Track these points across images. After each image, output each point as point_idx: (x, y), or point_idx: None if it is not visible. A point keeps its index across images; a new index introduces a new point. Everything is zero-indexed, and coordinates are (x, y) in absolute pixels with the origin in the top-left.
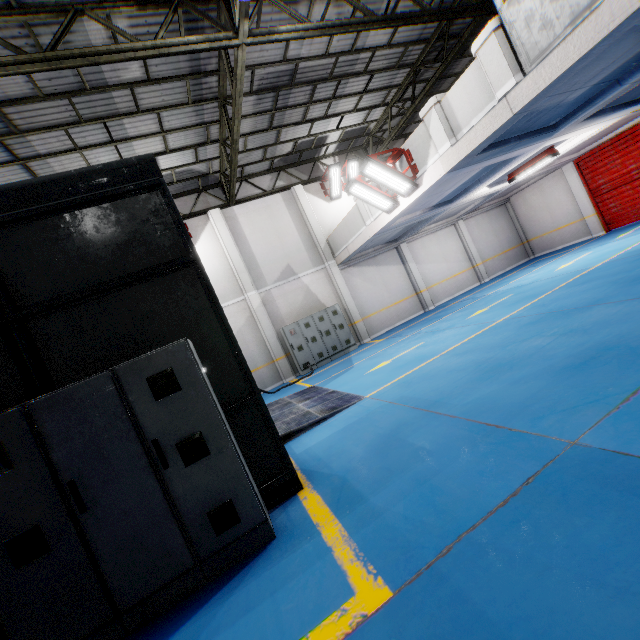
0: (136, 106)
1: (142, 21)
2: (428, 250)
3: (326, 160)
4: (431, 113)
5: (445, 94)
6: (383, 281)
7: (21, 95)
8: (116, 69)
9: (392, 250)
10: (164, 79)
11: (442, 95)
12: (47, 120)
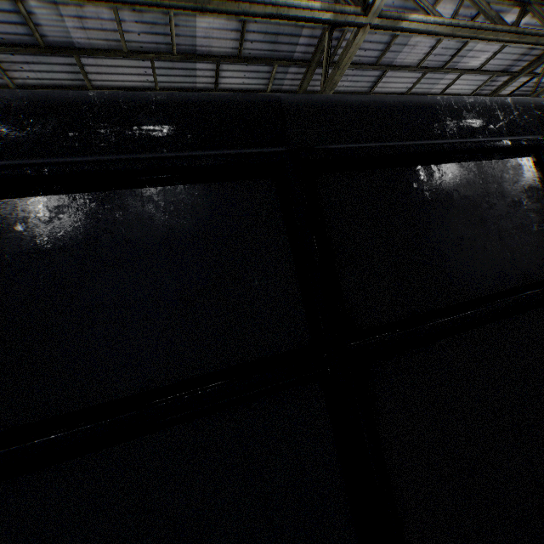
0: (445, 89)
1: (533, 21)
2: None
3: None
4: None
5: None
6: None
7: (407, 63)
8: (473, 56)
9: None
10: (485, 71)
11: None
12: (392, 87)
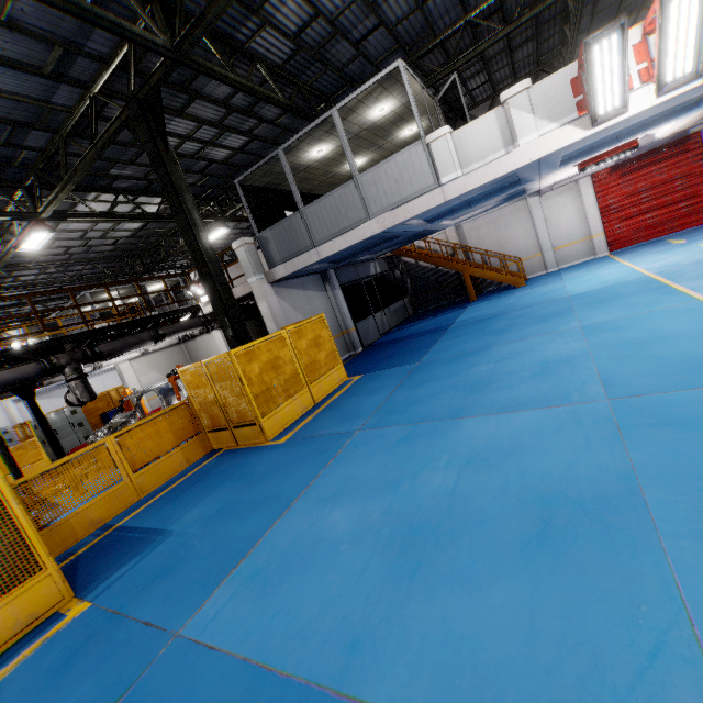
0: None
1: None
2: (94, 386)
3: (13, 331)
4: None
5: None
6: (54, 408)
7: None
8: None
9: (64, 388)
10: None
11: None
12: None
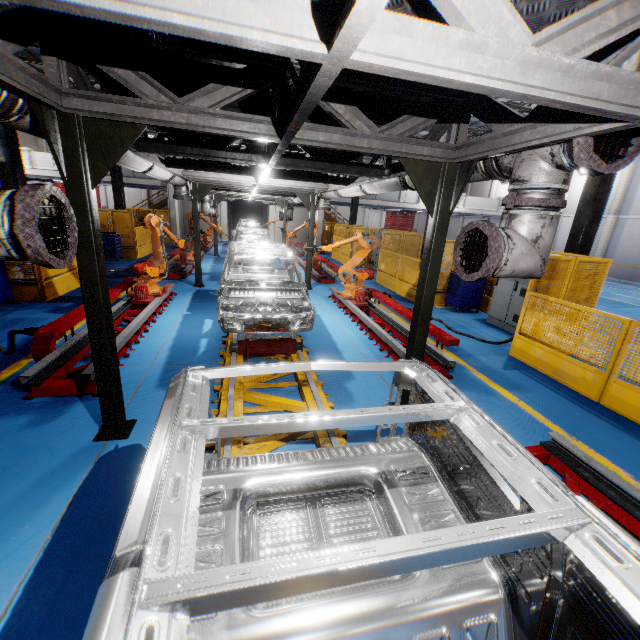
0: None
1: None
2: None
3: None
4: (26, 152)
5: (33, 150)
6: None
7: None
8: None
9: None
10: None
11: (32, 149)
12: None
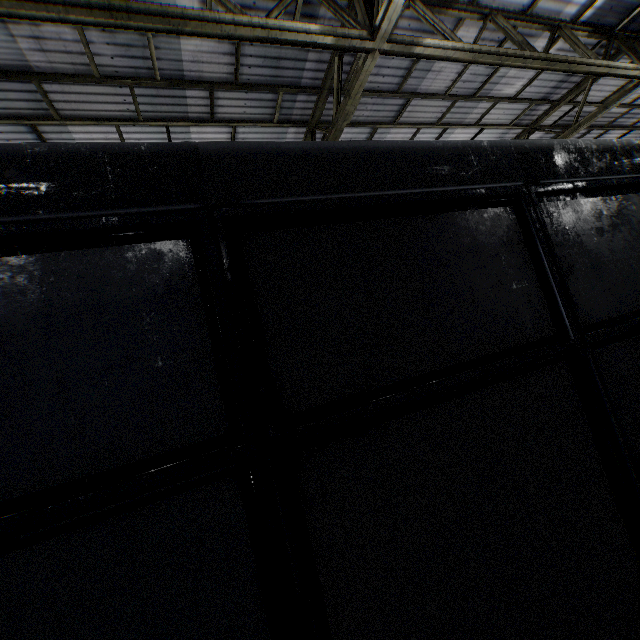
0: (480, 119)
1: (569, 46)
2: None
3: None
4: None
5: None
6: None
7: (433, 91)
8: (507, 83)
9: None
10: (522, 100)
11: None
12: (419, 117)
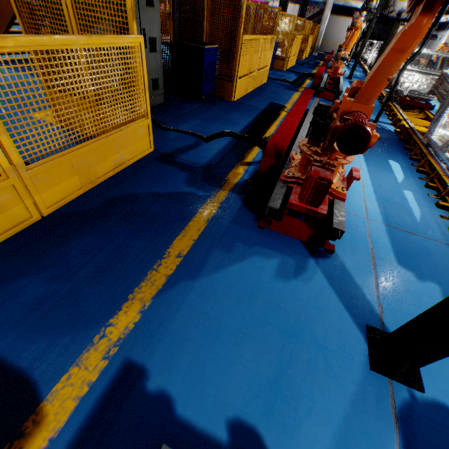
0: None
1: None
2: None
3: None
4: None
5: None
6: None
7: None
8: None
9: None
10: None
11: None
12: None
